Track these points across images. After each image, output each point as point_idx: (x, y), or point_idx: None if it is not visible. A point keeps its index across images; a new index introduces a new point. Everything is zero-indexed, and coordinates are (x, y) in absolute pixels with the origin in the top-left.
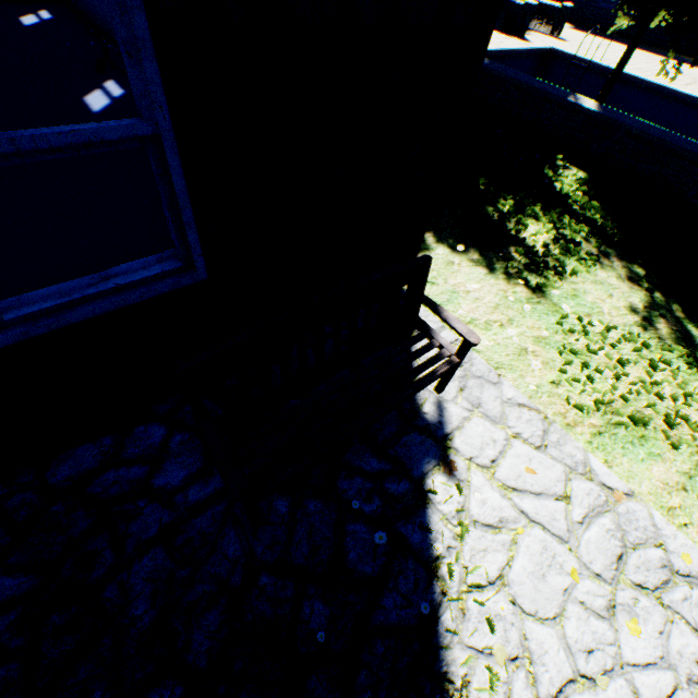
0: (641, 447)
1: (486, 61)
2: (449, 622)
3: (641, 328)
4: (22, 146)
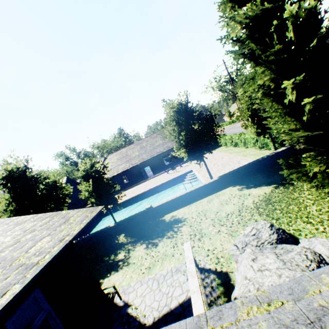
0: (155, 266)
1: (86, 236)
2: (142, 319)
3: (147, 249)
4: (37, 326)
